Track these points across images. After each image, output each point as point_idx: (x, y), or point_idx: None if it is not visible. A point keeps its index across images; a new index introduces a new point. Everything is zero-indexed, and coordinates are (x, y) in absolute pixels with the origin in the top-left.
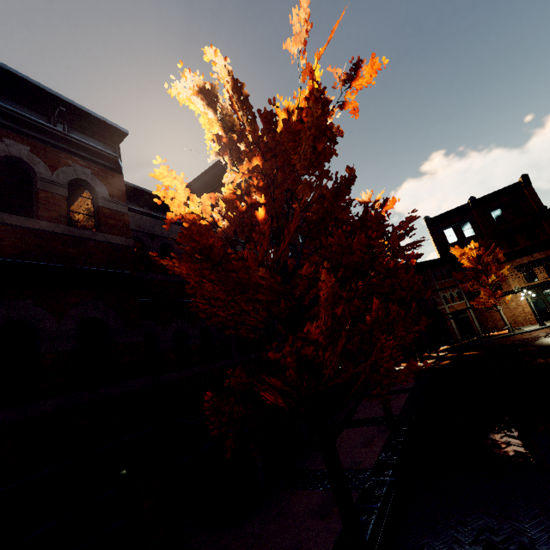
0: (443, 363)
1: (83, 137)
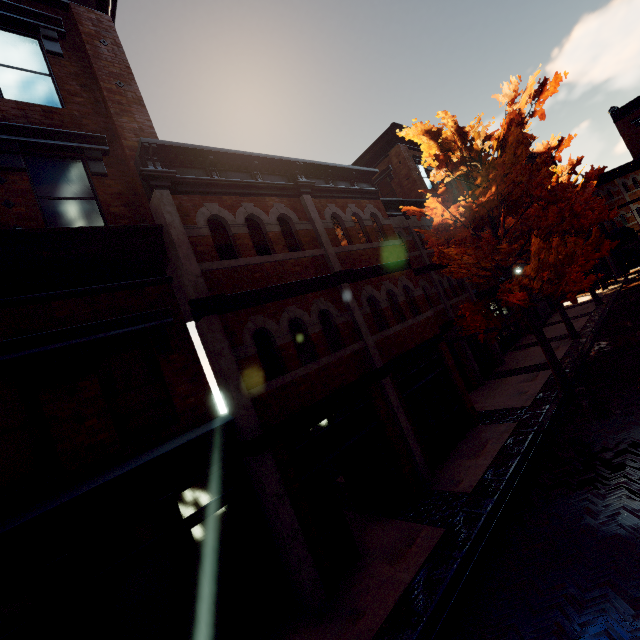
0: (632, 286)
1: (361, 185)
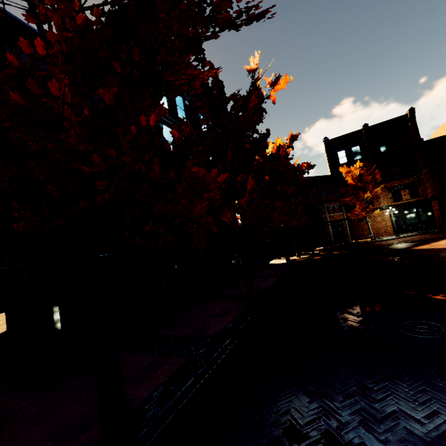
0: (315, 258)
1: None
